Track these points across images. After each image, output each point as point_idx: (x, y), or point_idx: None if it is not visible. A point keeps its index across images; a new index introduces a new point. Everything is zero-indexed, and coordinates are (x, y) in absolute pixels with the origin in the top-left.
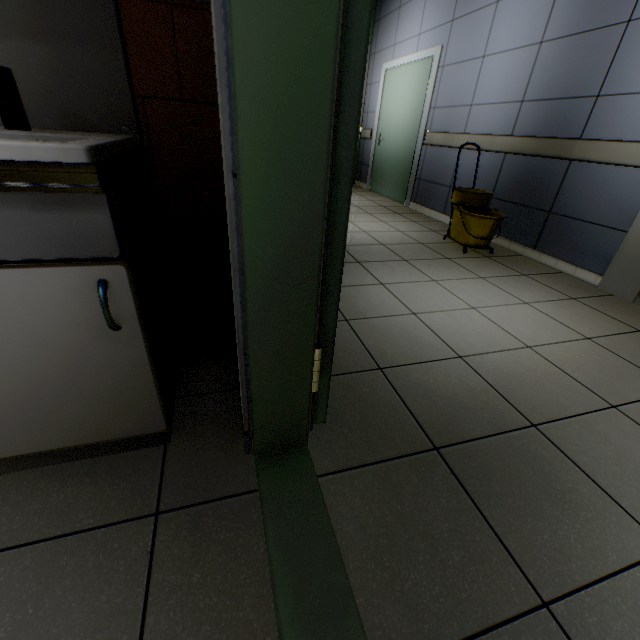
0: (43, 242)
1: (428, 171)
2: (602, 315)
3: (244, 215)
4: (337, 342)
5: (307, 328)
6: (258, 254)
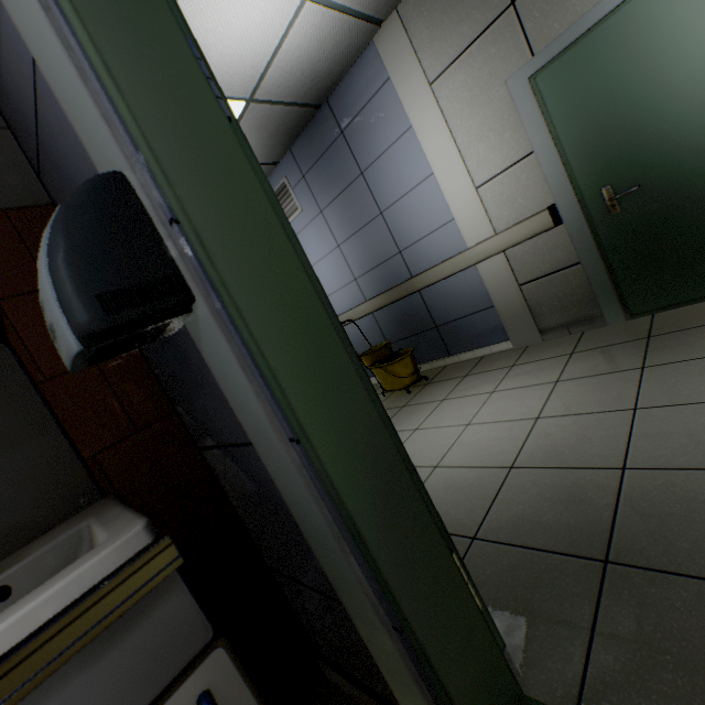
0: None
1: None
2: (541, 361)
3: (329, 469)
4: None
5: (434, 538)
6: (358, 498)
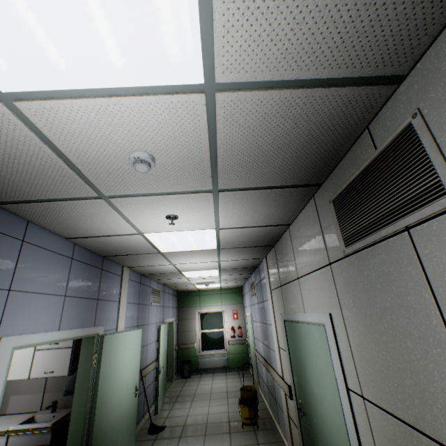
0: (40, 441)
1: (258, 368)
2: None
3: (69, 434)
4: None
5: None
6: (70, 443)
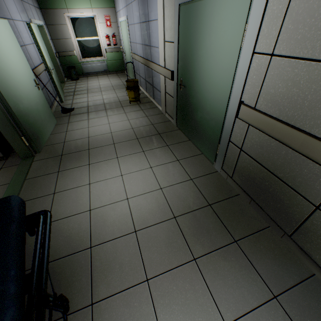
0: None
1: (135, 68)
2: (148, 121)
3: None
4: (59, 137)
5: (15, 133)
6: None
